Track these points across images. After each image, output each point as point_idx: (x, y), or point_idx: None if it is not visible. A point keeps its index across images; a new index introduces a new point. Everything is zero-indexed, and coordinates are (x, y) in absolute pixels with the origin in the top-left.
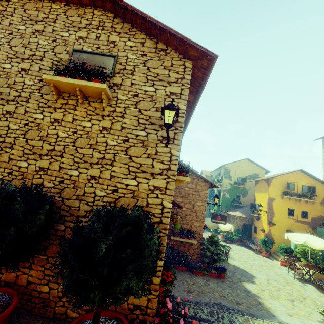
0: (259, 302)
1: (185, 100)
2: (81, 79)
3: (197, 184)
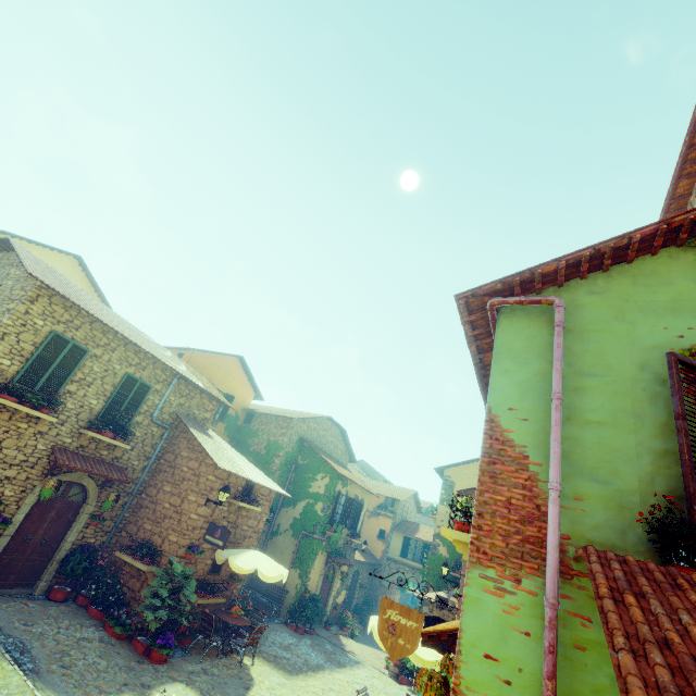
0: (113, 692)
1: (11, 315)
2: None
3: (203, 462)
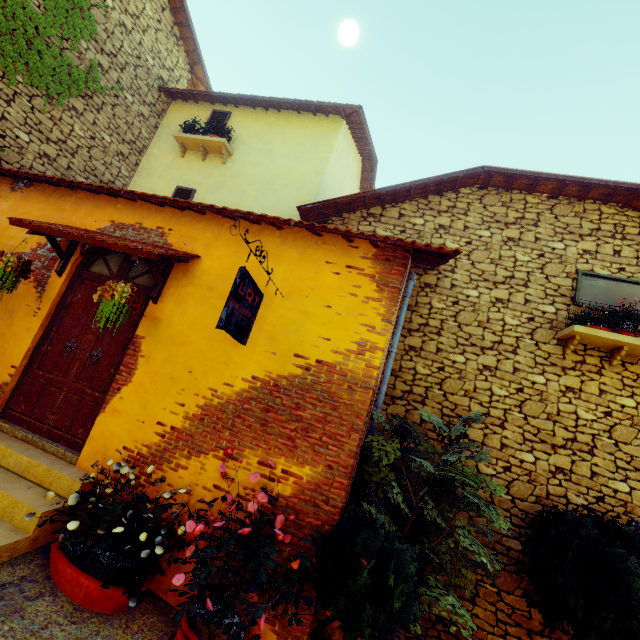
0: None
1: None
2: (633, 333)
3: None
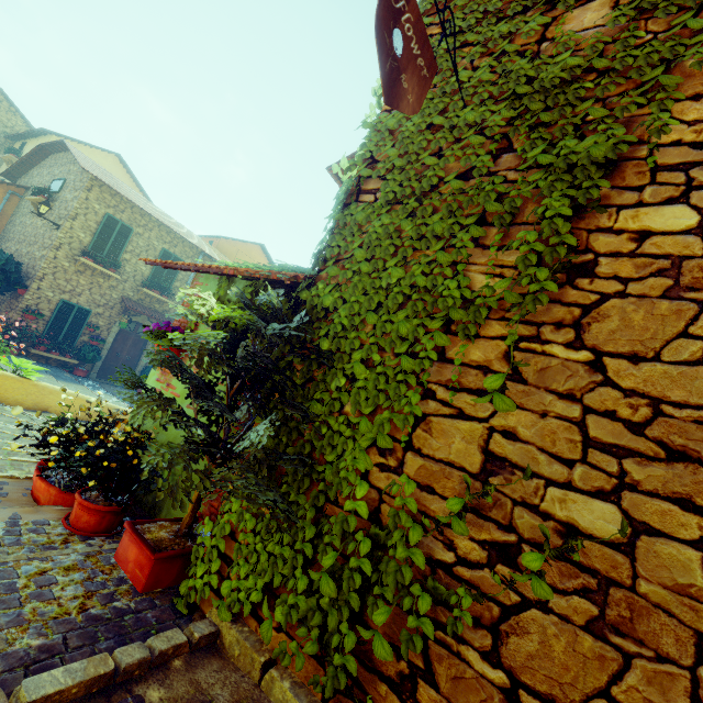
0: None
1: (78, 200)
2: (39, 196)
3: None
